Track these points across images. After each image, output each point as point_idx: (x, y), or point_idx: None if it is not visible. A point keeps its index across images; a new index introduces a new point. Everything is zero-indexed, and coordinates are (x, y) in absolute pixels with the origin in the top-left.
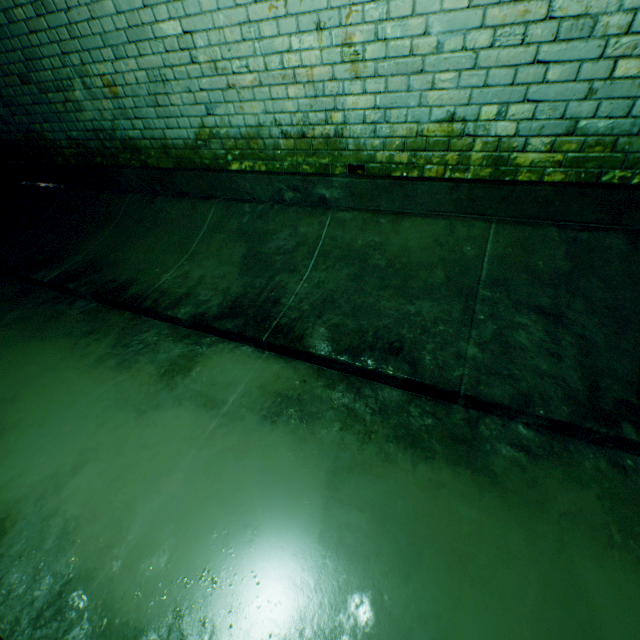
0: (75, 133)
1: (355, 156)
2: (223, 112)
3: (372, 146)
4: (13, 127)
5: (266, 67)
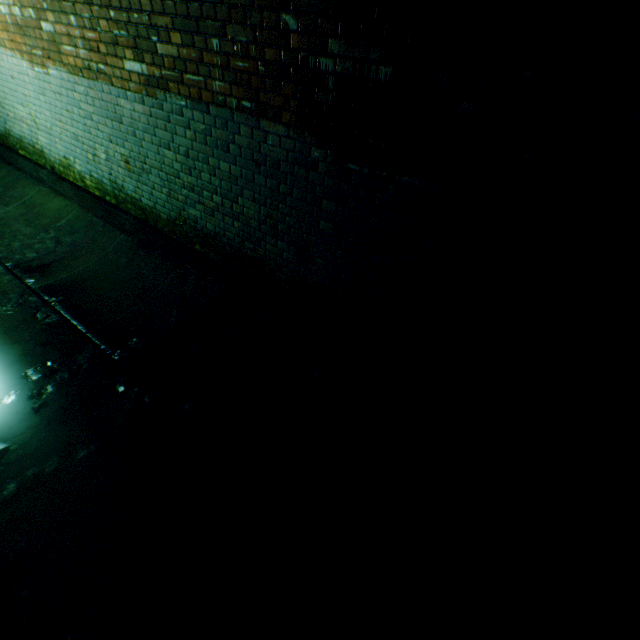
0: None
1: (51, 163)
2: (10, 125)
3: (54, 161)
4: None
5: (16, 113)
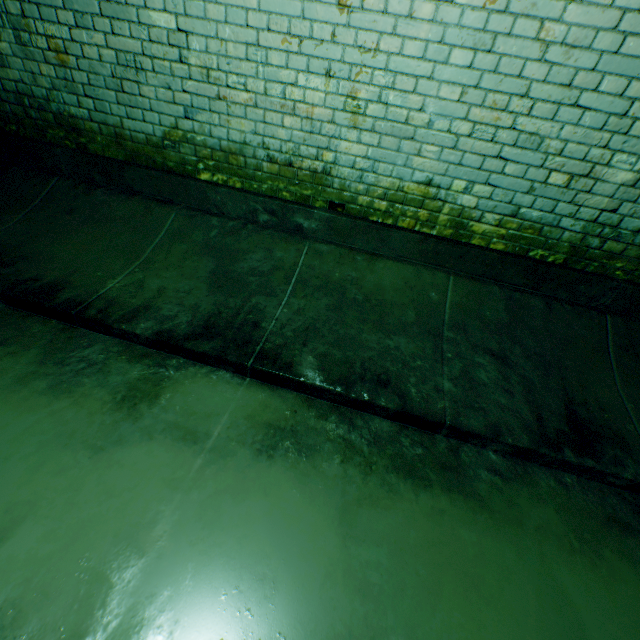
0: None
1: (338, 194)
2: (205, 119)
3: (356, 189)
4: None
5: (266, 91)
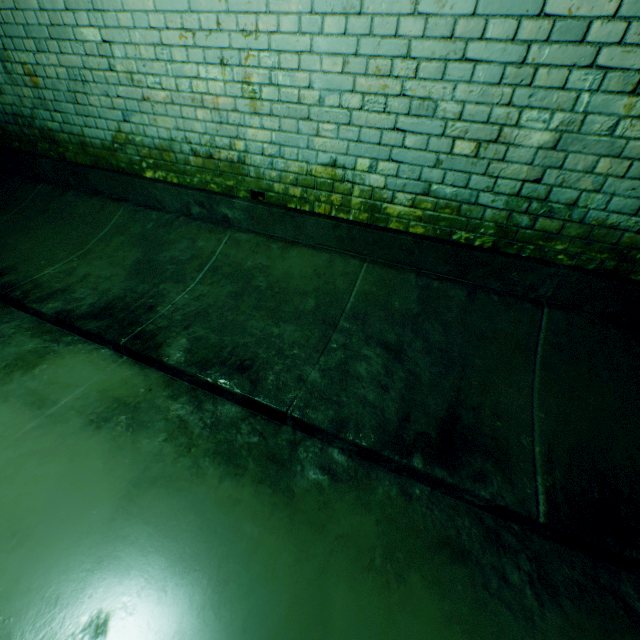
0: None
1: (256, 183)
2: (139, 121)
3: (270, 177)
4: None
5: (178, 88)
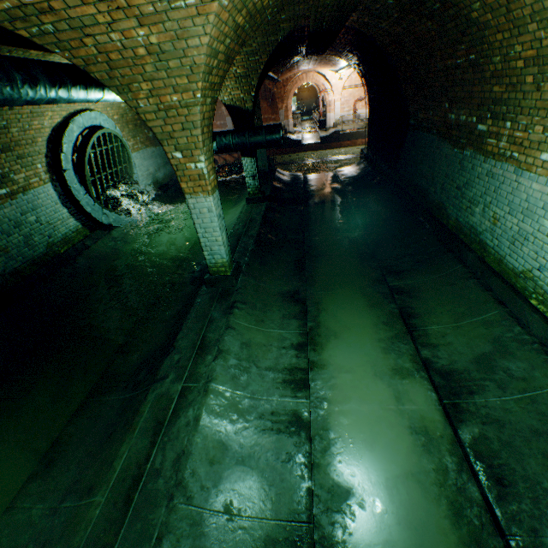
0: (460, 219)
1: None
2: (547, 275)
3: None
4: (436, 196)
5: None
